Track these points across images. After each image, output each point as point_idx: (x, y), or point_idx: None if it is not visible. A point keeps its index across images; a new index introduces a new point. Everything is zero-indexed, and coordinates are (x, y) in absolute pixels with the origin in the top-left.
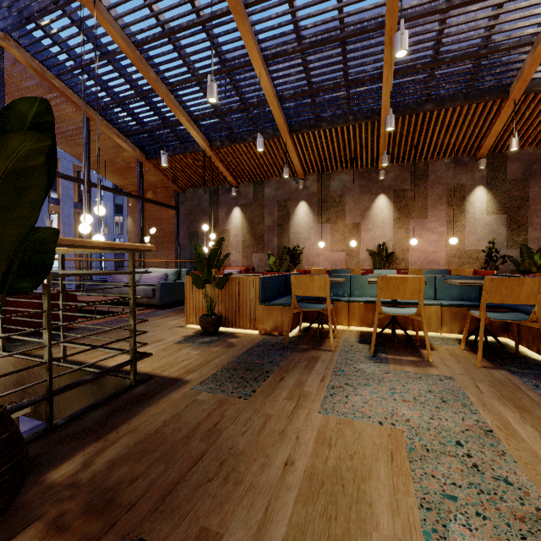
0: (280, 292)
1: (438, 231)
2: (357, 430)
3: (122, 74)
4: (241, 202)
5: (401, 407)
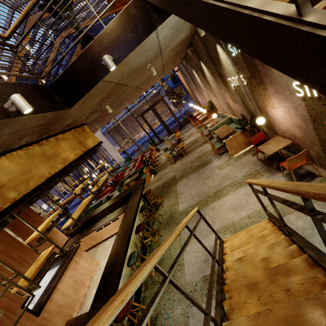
0: None
1: None
2: None
3: None
4: None
5: None
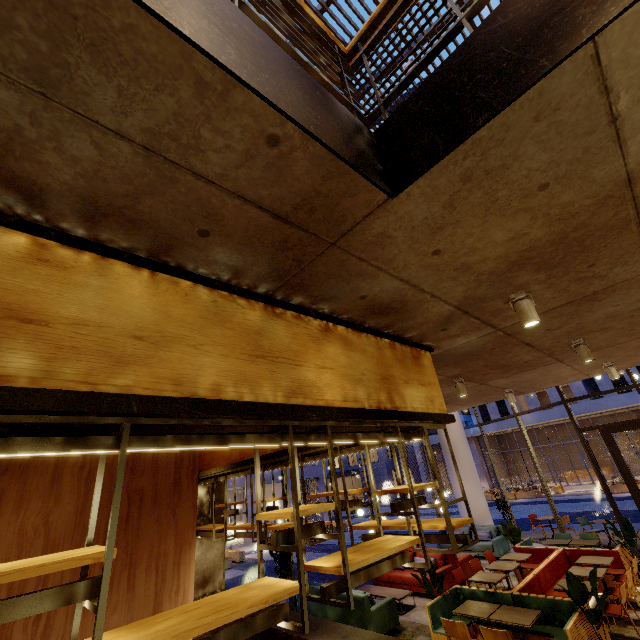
0: None
1: None
2: None
3: None
4: None
5: None
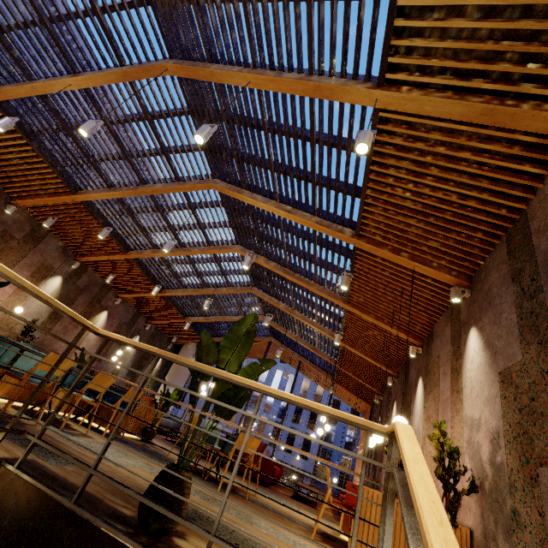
0: None
1: (5, 289)
2: (136, 470)
3: None
4: None
5: (125, 460)
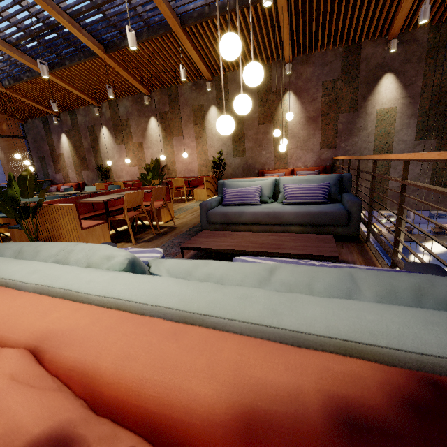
0: None
1: (191, 146)
2: None
3: None
4: (65, 129)
5: None
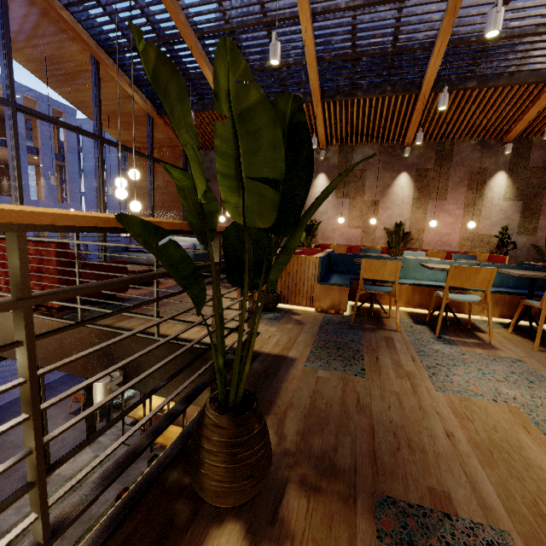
0: (326, 271)
1: (455, 213)
2: (481, 407)
3: (144, 12)
4: None
5: (500, 387)
